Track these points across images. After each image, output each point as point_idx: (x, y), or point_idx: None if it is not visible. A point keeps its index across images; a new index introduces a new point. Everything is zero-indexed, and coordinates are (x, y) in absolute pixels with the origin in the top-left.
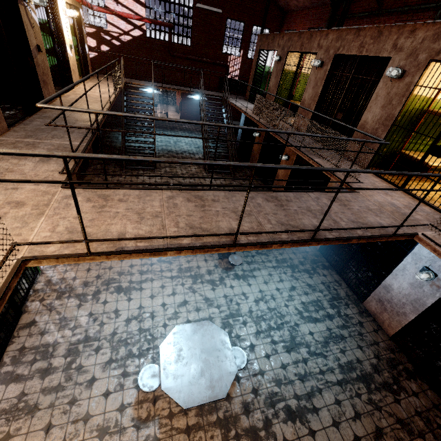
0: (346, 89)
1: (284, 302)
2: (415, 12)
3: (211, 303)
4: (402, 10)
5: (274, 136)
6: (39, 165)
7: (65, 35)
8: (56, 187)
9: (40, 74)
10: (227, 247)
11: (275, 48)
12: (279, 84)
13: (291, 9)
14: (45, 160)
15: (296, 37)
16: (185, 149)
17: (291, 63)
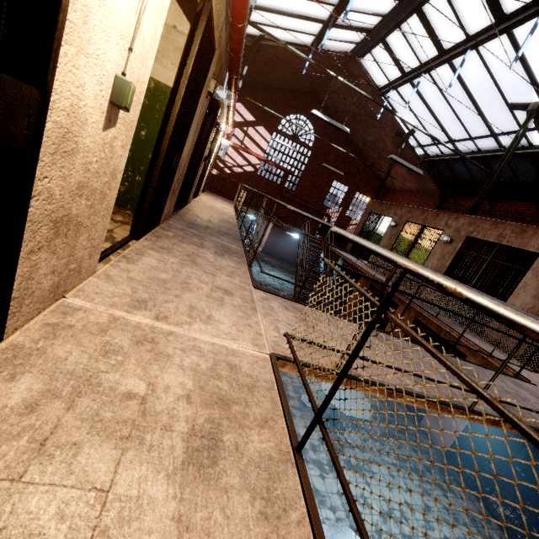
0: (483, 270)
1: (420, 528)
2: (531, 221)
3: (322, 499)
4: (516, 217)
5: (397, 295)
6: (218, 257)
7: (212, 155)
8: (248, 285)
9: (196, 179)
10: (461, 410)
11: (390, 215)
12: (392, 246)
13: (395, 189)
14: (219, 254)
15: (418, 212)
16: (269, 282)
17: (407, 231)
